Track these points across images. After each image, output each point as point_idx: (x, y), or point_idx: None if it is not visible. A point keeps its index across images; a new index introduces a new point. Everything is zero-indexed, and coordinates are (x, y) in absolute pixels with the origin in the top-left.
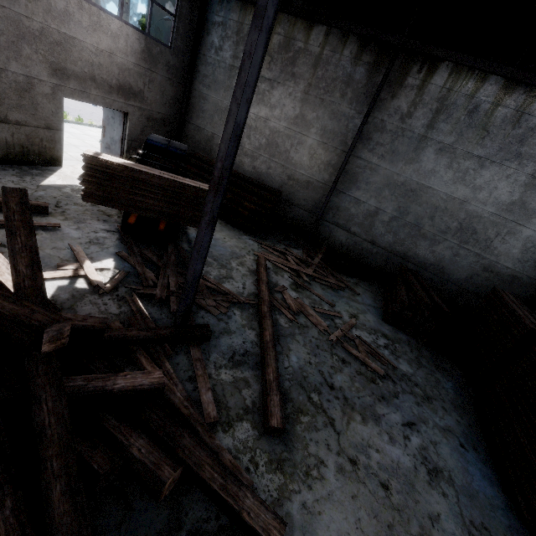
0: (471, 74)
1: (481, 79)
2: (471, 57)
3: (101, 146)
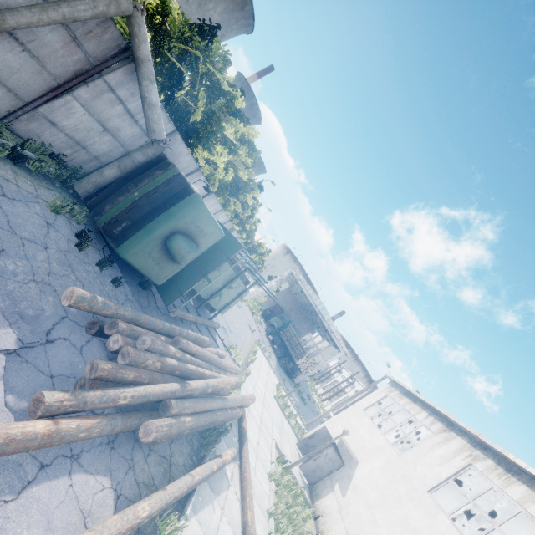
0: (470, 525)
1: (472, 530)
2: (473, 521)
3: (302, 440)
